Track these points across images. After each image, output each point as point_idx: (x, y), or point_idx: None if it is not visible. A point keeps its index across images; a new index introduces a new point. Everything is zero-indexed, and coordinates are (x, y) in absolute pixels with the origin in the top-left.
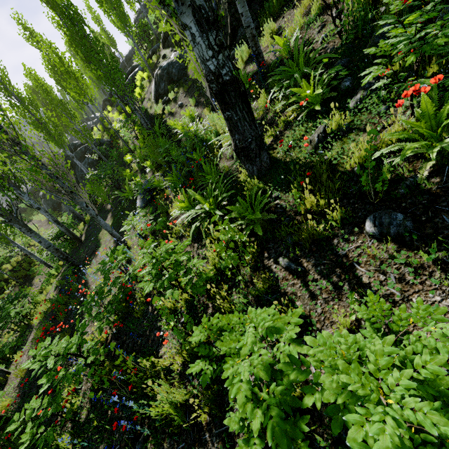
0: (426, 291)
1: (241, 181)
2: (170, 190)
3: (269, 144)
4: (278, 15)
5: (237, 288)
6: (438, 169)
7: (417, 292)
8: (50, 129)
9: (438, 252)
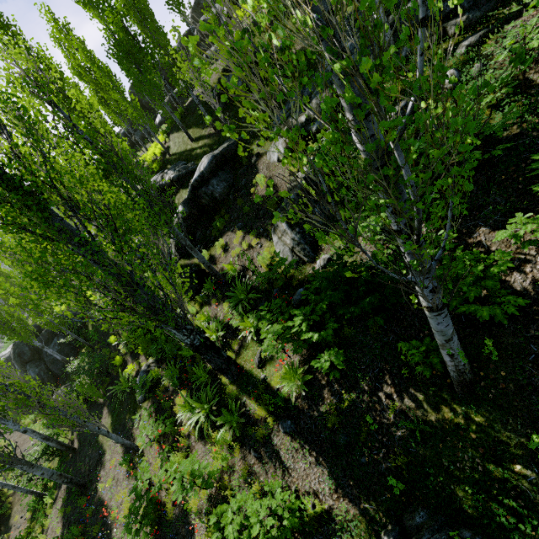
0: (299, 461)
1: (223, 384)
2: (168, 383)
3: (236, 350)
4: (223, 231)
5: (233, 475)
6: (300, 394)
7: (297, 462)
8: (15, 327)
9: (301, 441)
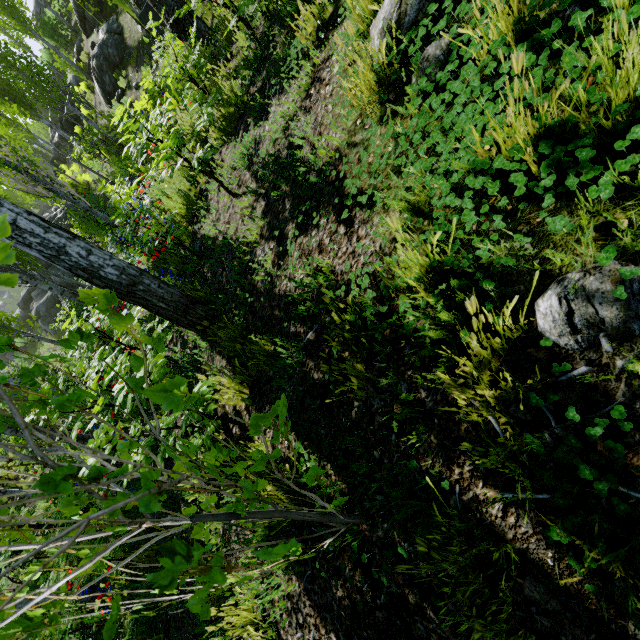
0: None
1: None
2: None
3: (210, 24)
4: None
5: None
6: None
7: None
8: None
9: None
